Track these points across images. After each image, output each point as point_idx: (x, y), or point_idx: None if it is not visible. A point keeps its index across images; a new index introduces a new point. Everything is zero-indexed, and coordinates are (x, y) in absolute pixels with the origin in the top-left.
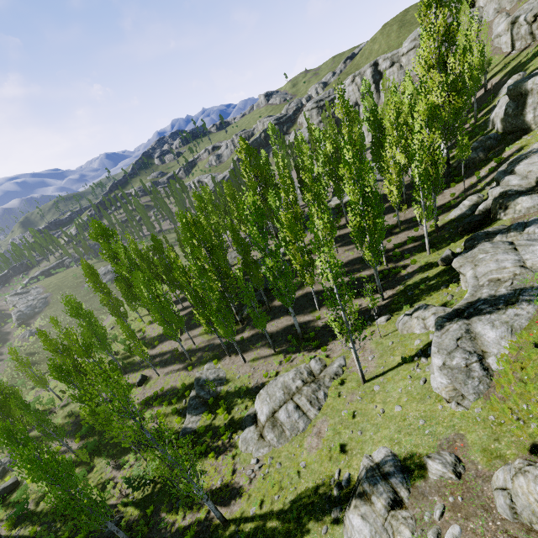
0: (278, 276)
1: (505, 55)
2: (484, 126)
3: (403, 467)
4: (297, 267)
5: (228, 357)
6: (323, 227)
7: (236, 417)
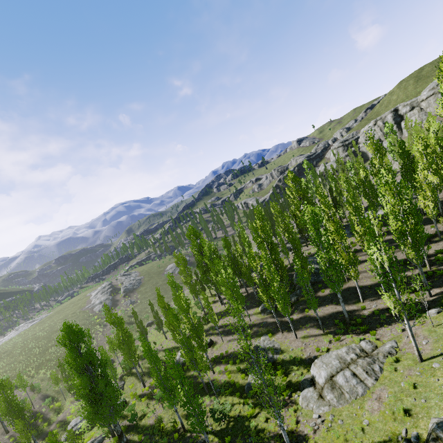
0: (329, 267)
1: None
2: None
3: None
4: (342, 262)
5: (280, 333)
6: (363, 232)
7: (293, 380)
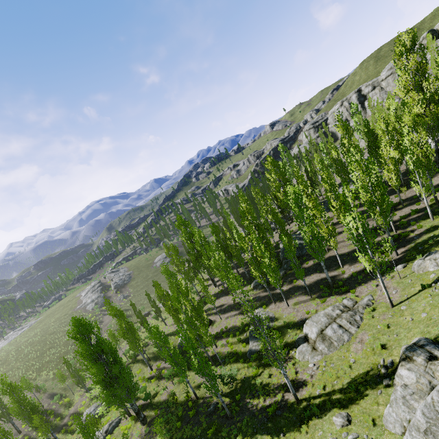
0: (312, 239)
1: None
2: None
3: (434, 342)
4: (323, 235)
5: (273, 304)
6: (339, 206)
7: (289, 341)
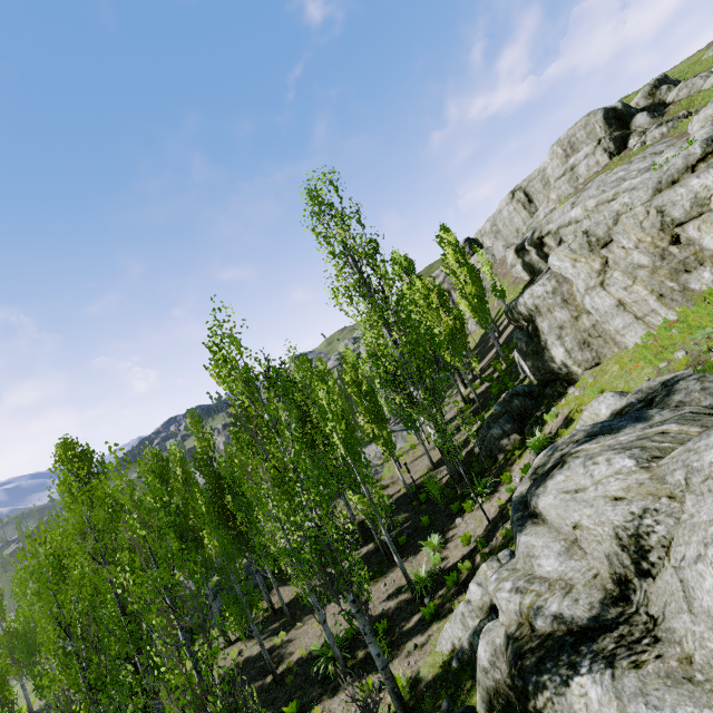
0: None
1: (528, 282)
2: (516, 372)
3: None
4: None
5: None
6: None
7: None
